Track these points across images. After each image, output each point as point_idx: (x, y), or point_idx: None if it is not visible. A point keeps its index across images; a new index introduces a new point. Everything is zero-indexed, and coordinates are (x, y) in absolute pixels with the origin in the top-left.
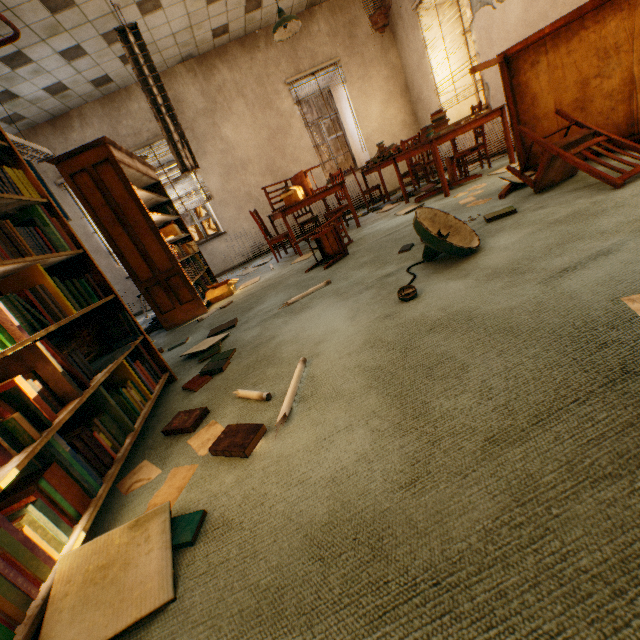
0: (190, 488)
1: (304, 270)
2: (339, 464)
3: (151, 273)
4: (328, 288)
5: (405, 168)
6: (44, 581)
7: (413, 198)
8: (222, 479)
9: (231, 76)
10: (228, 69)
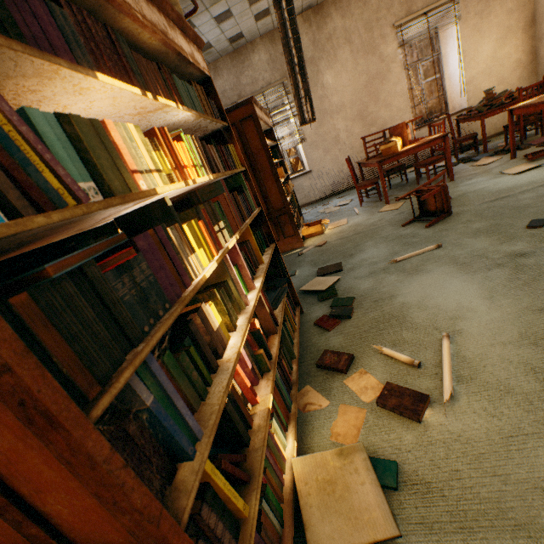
0: (367, 431)
1: (398, 223)
2: (542, 473)
3: (266, 210)
4: (440, 253)
5: (506, 114)
6: (284, 473)
7: (519, 153)
8: (399, 435)
9: (342, 23)
10: (340, 16)
